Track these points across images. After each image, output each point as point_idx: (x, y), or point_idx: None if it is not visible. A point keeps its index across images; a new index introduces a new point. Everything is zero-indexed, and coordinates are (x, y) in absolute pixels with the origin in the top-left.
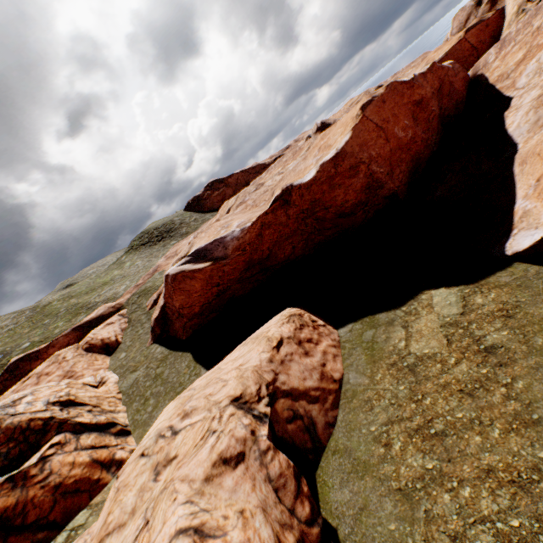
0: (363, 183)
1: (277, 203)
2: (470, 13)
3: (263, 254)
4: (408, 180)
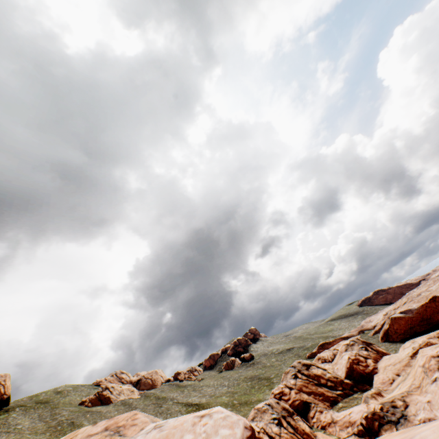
0: None
1: (430, 300)
2: None
3: (427, 316)
4: None
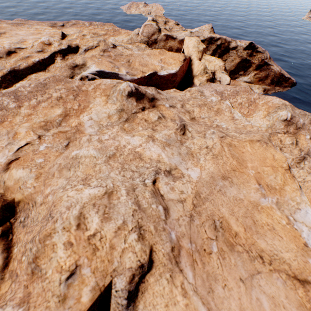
0: None
1: None
2: (155, 32)
3: None
4: None
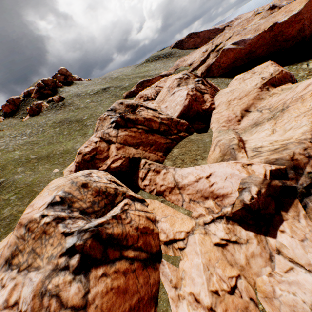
0: (299, 28)
1: (269, 28)
2: None
3: (254, 49)
4: (311, 33)
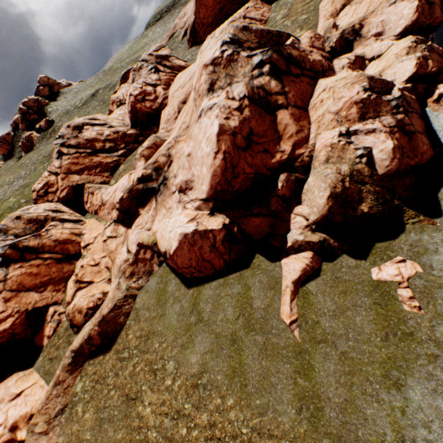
0: None
1: None
2: None
3: None
4: None
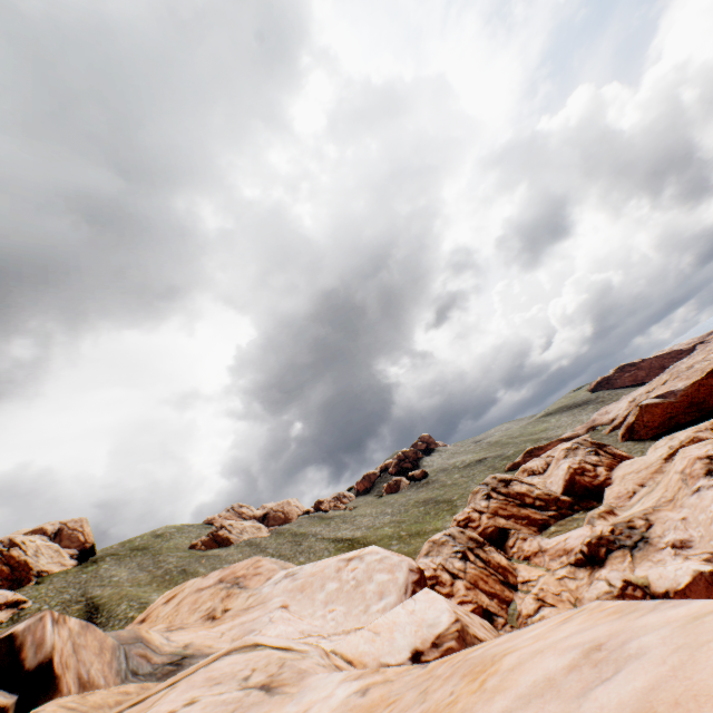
0: None
1: (707, 375)
2: None
3: (698, 399)
4: None
